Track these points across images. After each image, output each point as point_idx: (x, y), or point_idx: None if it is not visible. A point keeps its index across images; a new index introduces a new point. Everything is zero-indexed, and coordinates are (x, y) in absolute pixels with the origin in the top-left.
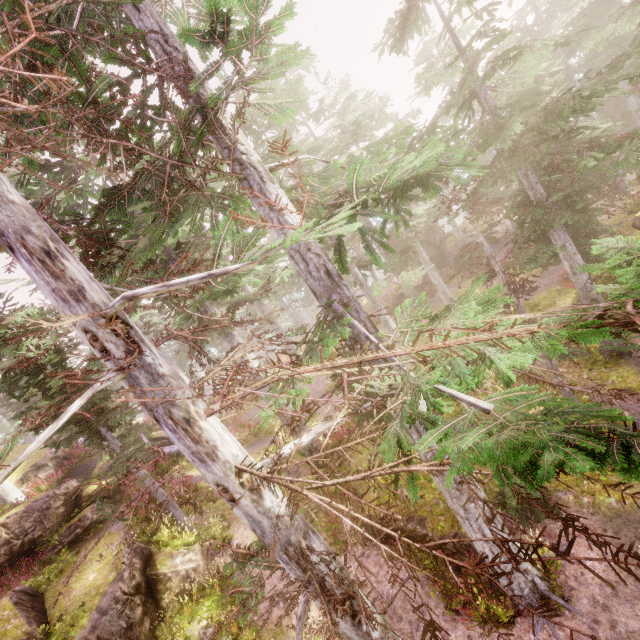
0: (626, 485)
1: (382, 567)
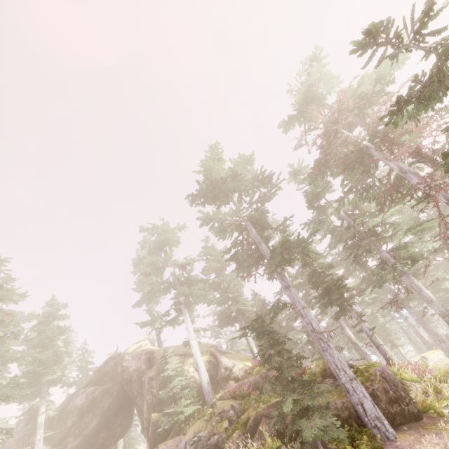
0: None
1: None
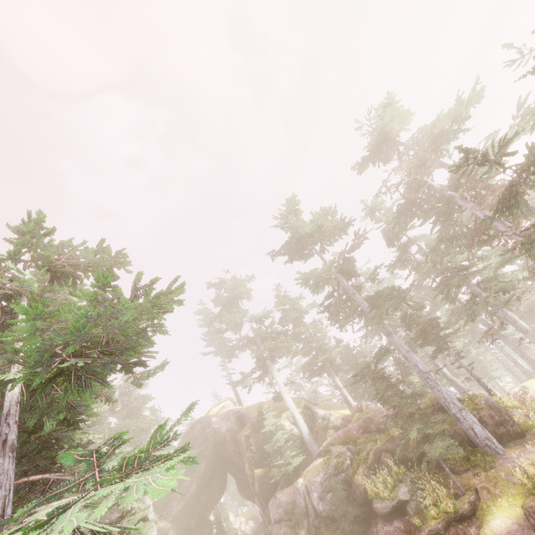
0: None
1: None
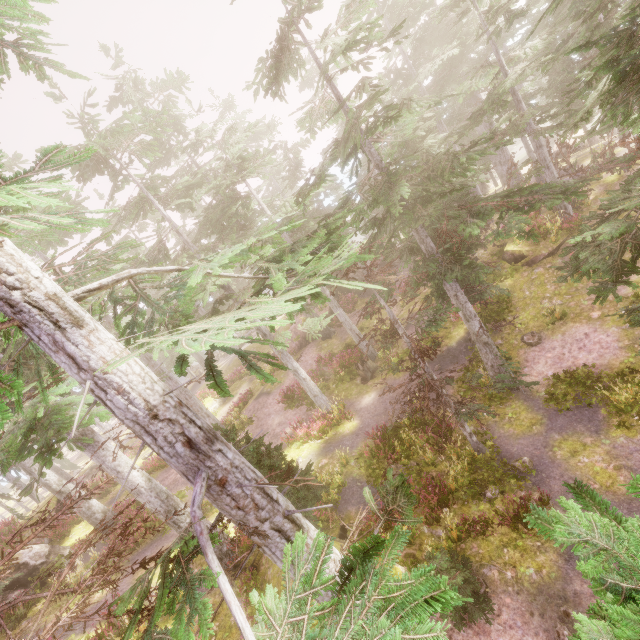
0: (540, 549)
1: None
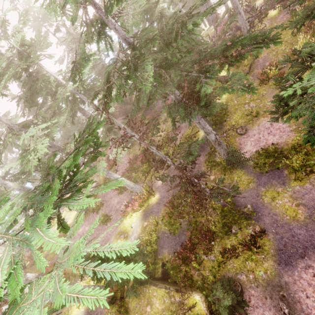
0: (264, 259)
1: None
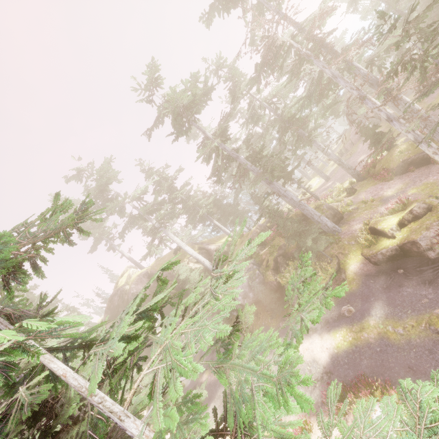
0: None
1: (409, 175)
